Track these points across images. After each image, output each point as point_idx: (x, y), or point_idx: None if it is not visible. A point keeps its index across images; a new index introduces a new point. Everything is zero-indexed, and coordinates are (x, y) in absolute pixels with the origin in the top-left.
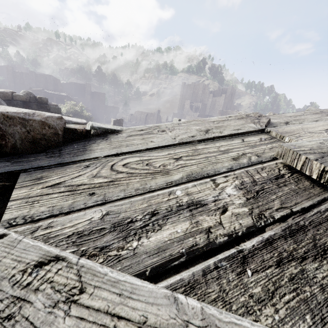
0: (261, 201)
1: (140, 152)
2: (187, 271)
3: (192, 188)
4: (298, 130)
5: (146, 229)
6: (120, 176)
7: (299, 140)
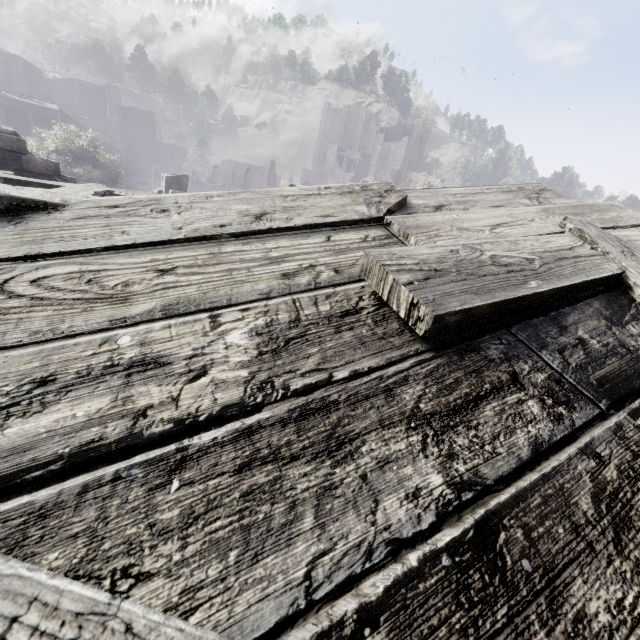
0: (284, 357)
1: (87, 255)
2: (48, 488)
3: (158, 332)
4: (442, 223)
5: (7, 412)
6: (10, 304)
7: (430, 243)
